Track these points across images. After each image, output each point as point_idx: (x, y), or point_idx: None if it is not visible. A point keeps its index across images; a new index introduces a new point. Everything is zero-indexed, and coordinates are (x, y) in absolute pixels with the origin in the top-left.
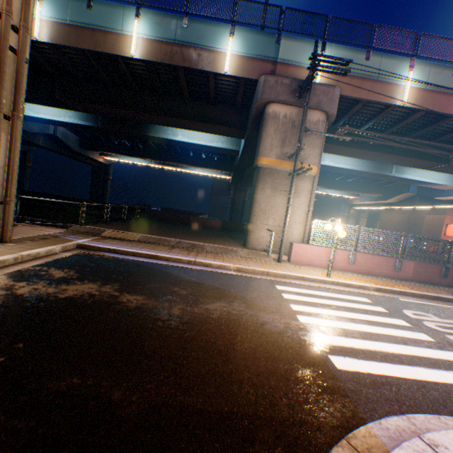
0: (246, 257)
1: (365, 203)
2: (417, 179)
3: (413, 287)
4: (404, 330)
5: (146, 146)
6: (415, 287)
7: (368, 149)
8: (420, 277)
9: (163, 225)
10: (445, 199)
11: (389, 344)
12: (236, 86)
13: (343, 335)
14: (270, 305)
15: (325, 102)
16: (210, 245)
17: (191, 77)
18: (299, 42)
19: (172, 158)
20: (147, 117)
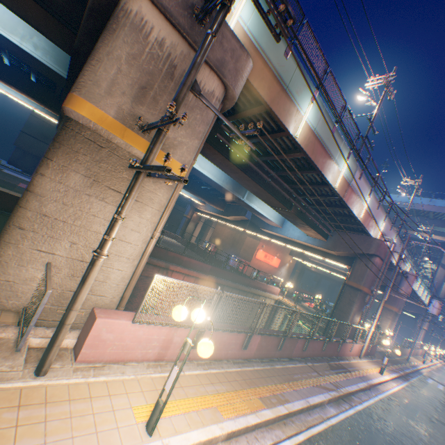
0: None
1: (209, 212)
2: (259, 211)
3: (262, 391)
4: None
5: None
6: (262, 383)
7: (242, 169)
8: (262, 351)
9: None
10: (268, 232)
11: None
12: None
13: None
14: None
15: (232, 70)
16: None
17: None
18: None
19: None
20: None
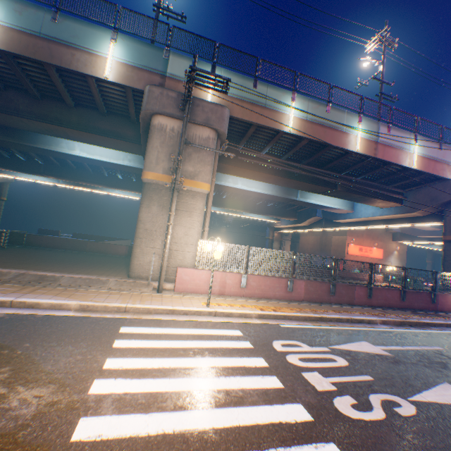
0: (116, 289)
1: (285, 226)
2: (318, 203)
3: (300, 309)
4: (253, 376)
5: (48, 163)
6: (304, 307)
7: (269, 173)
8: (312, 296)
9: (40, 253)
10: (343, 221)
11: (211, 410)
12: (125, 96)
13: (143, 410)
14: (64, 366)
15: (215, 120)
16: (71, 277)
17: (69, 79)
18: (189, 61)
19: (82, 178)
20: (20, 122)
